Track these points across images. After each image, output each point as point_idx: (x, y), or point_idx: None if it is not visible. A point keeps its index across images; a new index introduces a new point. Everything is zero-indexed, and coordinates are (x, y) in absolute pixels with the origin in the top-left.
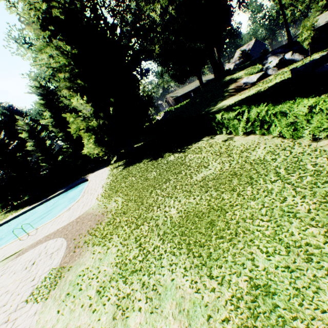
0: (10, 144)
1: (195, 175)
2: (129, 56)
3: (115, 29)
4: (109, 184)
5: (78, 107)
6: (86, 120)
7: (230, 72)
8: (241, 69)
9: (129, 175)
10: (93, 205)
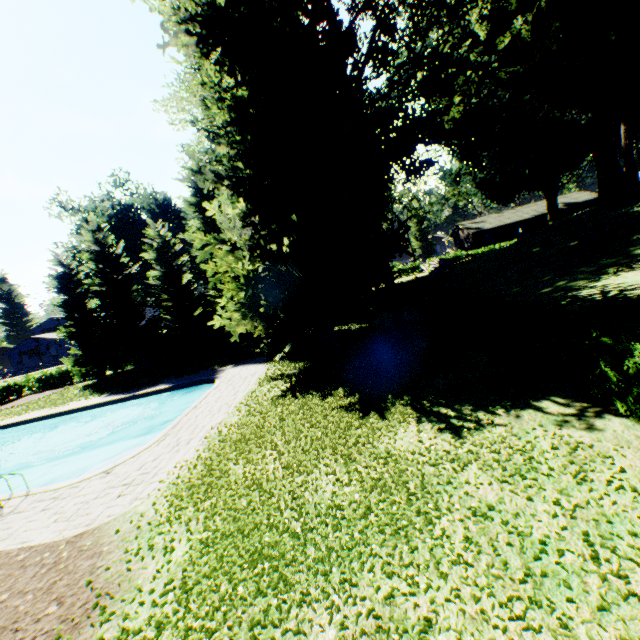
0: (128, 266)
1: None
2: (392, 131)
3: (352, 44)
4: (220, 438)
5: (218, 222)
6: (237, 253)
7: None
8: None
9: (276, 433)
10: (133, 507)
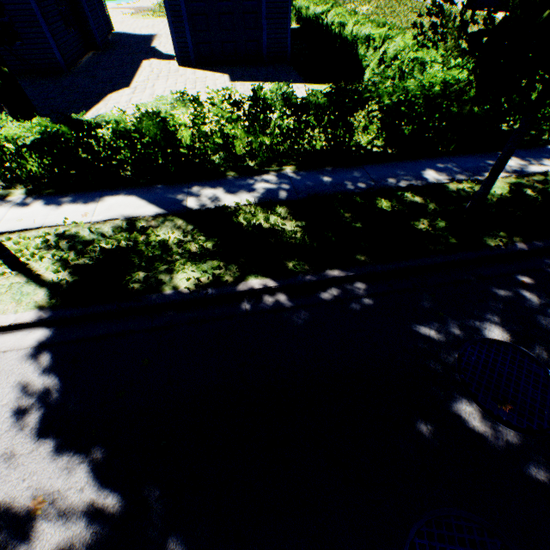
0: None
1: None
2: None
3: None
4: None
5: None
6: None
7: None
8: None
9: None
10: (150, 6)
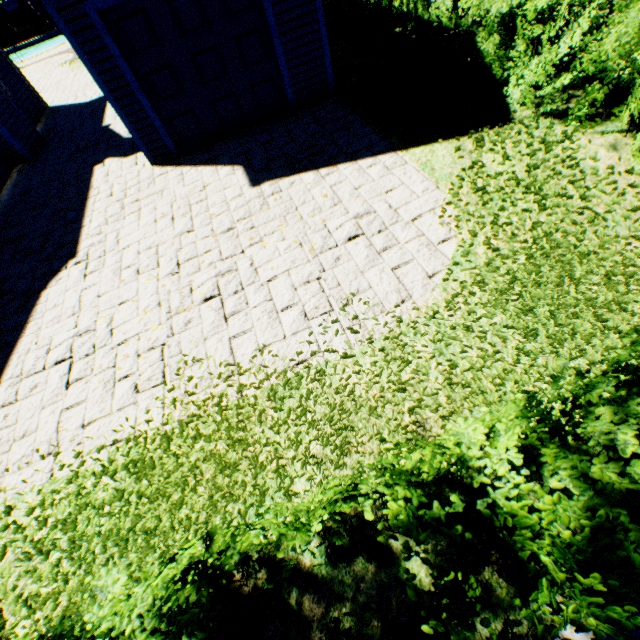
0: None
1: None
2: None
3: None
4: None
5: None
6: None
7: None
8: None
9: None
10: None
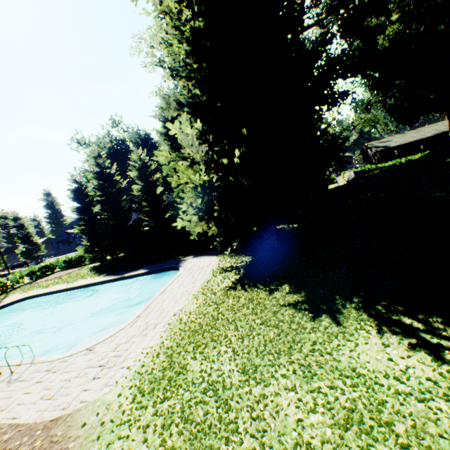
0: (119, 182)
1: None
2: (316, 69)
3: None
4: (180, 327)
5: (179, 140)
6: (195, 167)
7: None
8: None
9: (229, 327)
10: (102, 395)
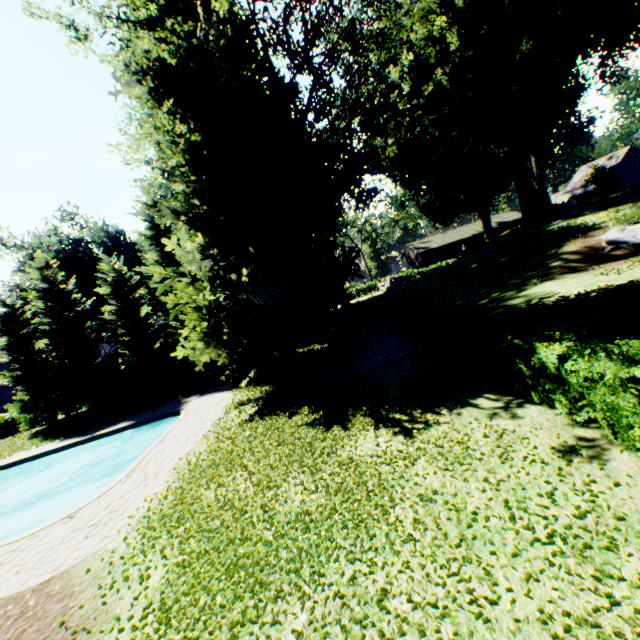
0: (80, 302)
1: (423, 636)
2: (340, 163)
3: (294, 97)
4: (189, 467)
5: (177, 256)
6: (197, 284)
7: (567, 210)
8: (598, 207)
9: (245, 455)
10: (104, 545)
